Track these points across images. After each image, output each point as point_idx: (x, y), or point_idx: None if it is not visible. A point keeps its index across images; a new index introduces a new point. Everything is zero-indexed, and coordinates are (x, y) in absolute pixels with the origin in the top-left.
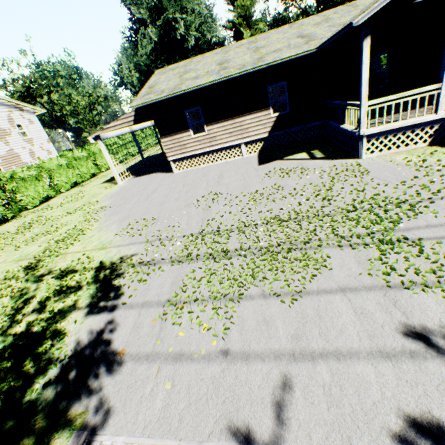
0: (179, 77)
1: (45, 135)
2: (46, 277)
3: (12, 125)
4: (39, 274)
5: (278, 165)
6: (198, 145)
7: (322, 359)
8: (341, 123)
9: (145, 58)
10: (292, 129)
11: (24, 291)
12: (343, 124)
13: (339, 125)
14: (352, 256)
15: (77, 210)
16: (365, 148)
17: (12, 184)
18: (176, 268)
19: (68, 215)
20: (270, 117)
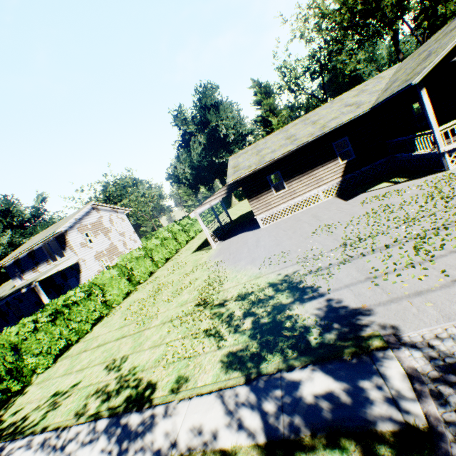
0: (255, 155)
1: (132, 228)
2: (227, 303)
3: (111, 224)
4: (217, 304)
5: (366, 195)
6: (280, 200)
7: None
8: (411, 152)
9: (197, 156)
10: (361, 169)
11: (218, 313)
12: (415, 152)
13: (410, 154)
14: None
15: (193, 270)
16: (449, 161)
17: (131, 263)
18: (348, 264)
19: (189, 275)
20: (339, 165)
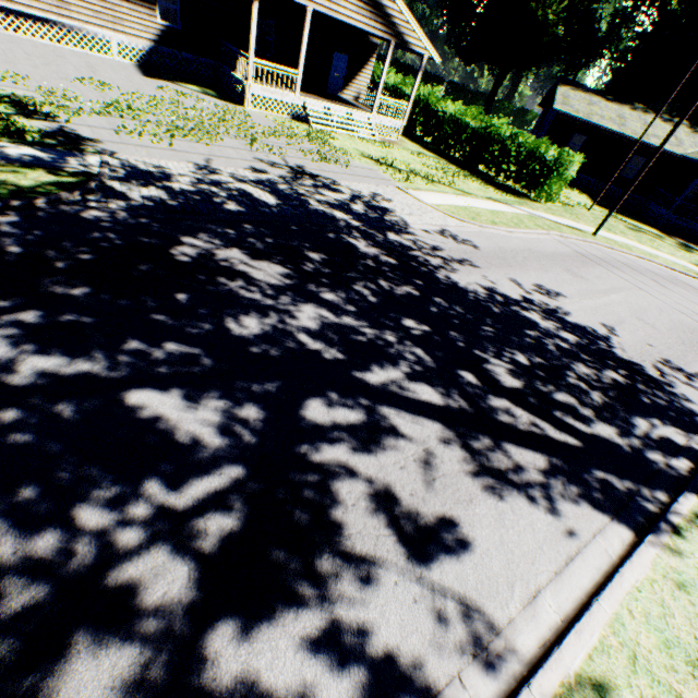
0: None
1: None
2: None
3: None
4: None
5: (171, 86)
6: (35, 1)
7: (223, 158)
8: (234, 71)
9: None
10: (183, 54)
11: None
12: (236, 73)
13: (232, 72)
14: (237, 142)
15: None
16: (251, 101)
17: None
18: (104, 118)
19: None
20: (156, 22)
